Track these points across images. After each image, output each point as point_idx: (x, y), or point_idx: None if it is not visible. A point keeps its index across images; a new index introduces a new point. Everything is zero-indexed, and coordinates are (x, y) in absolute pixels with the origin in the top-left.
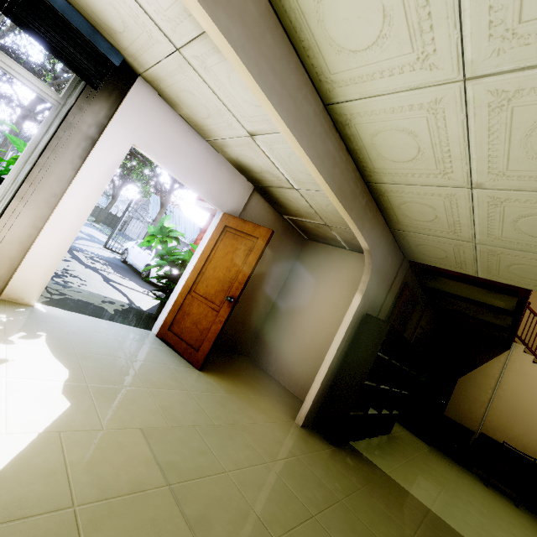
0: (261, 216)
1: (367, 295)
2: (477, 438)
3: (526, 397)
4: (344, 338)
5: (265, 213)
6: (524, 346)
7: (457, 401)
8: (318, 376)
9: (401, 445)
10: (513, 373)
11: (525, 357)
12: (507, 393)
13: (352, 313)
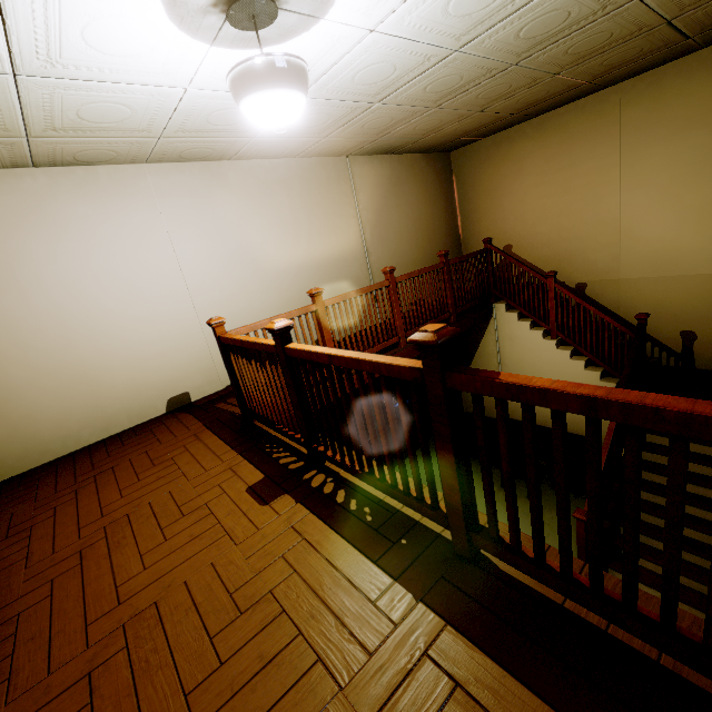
0: None
1: None
2: None
3: (527, 365)
4: None
5: None
6: (504, 304)
7: None
8: None
9: None
10: (507, 342)
11: (510, 318)
12: (510, 367)
13: None
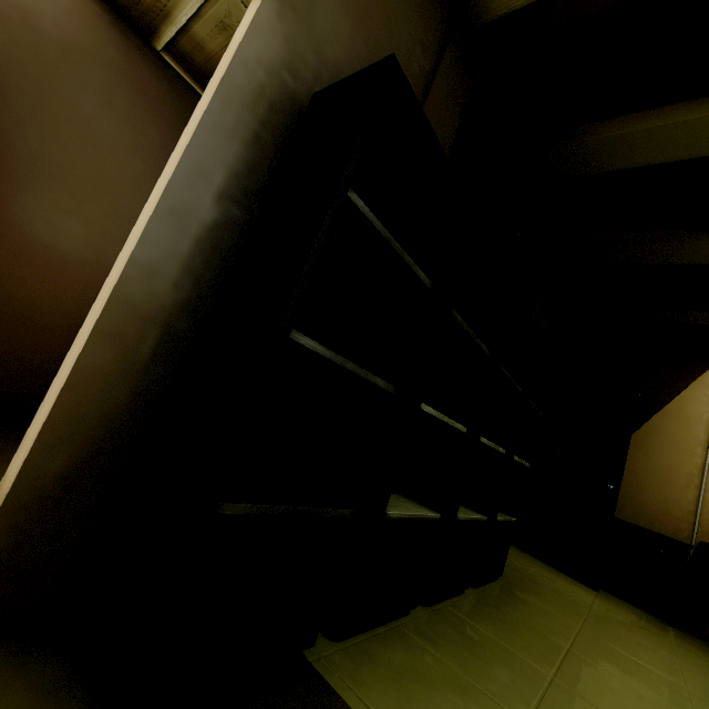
0: (61, 11)
1: (301, 16)
2: (692, 556)
3: None
4: (199, 166)
5: (78, 10)
6: None
7: (634, 484)
8: (72, 348)
9: (533, 608)
10: None
11: None
12: None
13: (229, 56)
